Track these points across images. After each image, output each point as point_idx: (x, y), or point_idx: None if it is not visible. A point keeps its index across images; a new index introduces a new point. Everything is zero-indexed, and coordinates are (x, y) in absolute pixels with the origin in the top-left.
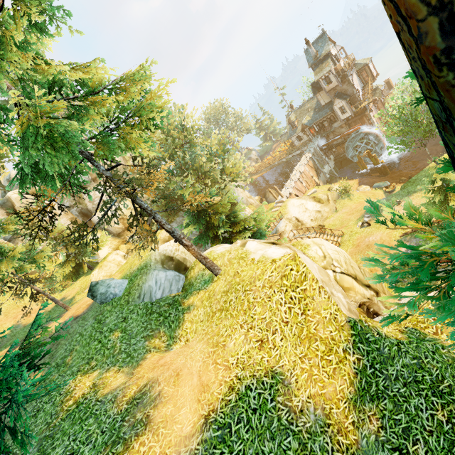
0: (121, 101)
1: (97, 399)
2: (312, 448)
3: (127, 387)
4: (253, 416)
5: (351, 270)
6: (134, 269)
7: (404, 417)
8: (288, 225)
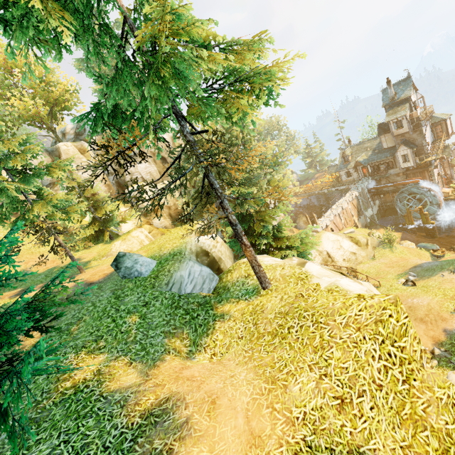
0: (231, 63)
1: (101, 394)
2: None
3: (142, 393)
4: None
5: None
6: (165, 252)
7: None
8: (317, 257)
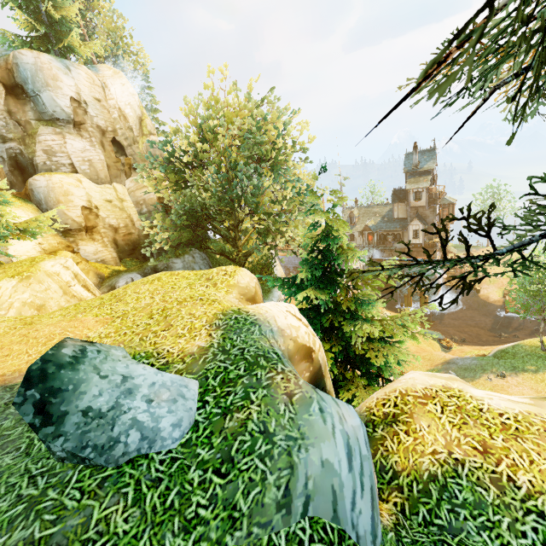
0: None
1: None
2: None
3: None
4: None
5: None
6: (202, 344)
7: None
8: None
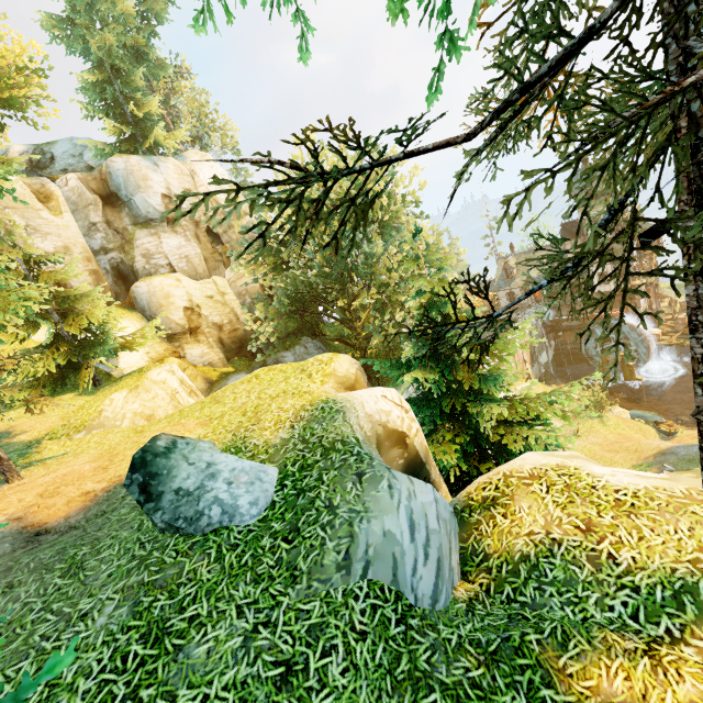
0: None
1: None
2: None
3: None
4: None
5: None
6: (285, 435)
7: None
8: None
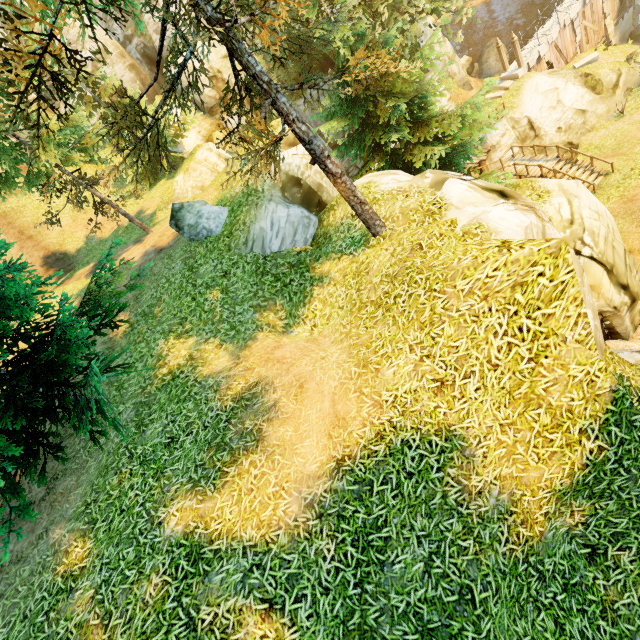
0: None
1: (196, 379)
2: (480, 534)
3: (232, 378)
4: (406, 481)
5: (610, 255)
6: (237, 190)
7: (626, 523)
8: (508, 134)
